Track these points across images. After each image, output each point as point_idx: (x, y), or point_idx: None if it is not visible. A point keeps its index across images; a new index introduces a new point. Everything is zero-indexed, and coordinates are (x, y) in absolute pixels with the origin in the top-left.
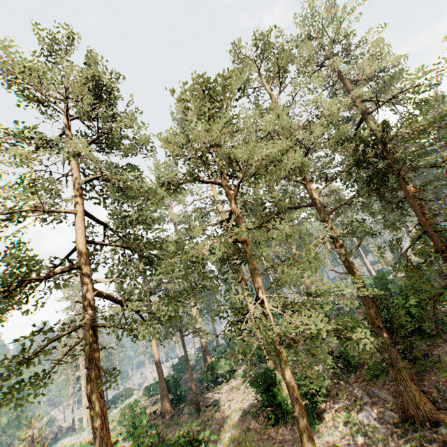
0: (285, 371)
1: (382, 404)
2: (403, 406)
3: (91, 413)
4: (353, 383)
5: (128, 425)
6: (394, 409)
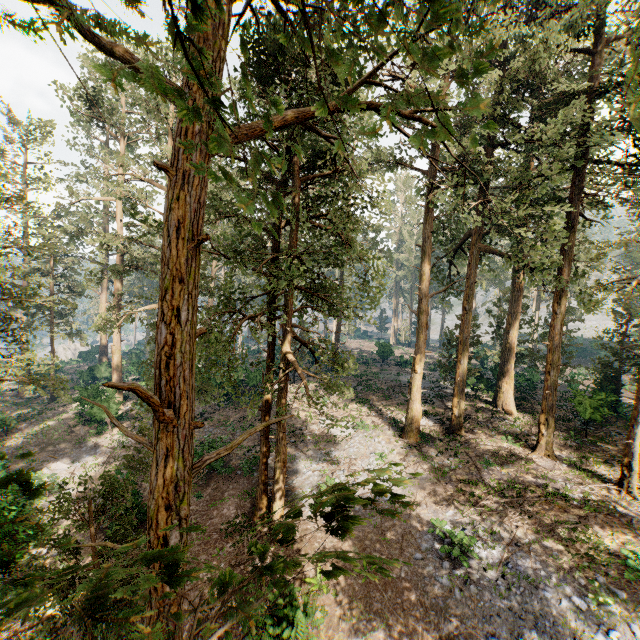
0: None
1: None
2: None
3: None
4: None
5: None
6: None
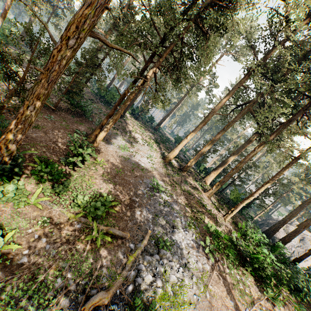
0: None
1: None
2: None
3: None
4: None
5: None
6: None
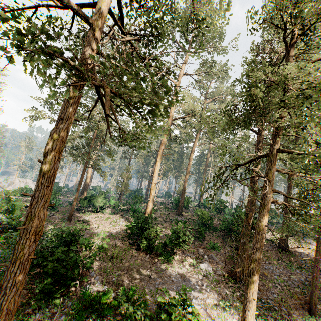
0: (265, 217)
1: (215, 264)
2: (228, 269)
3: (42, 168)
4: (197, 247)
5: (1, 205)
6: (222, 269)
